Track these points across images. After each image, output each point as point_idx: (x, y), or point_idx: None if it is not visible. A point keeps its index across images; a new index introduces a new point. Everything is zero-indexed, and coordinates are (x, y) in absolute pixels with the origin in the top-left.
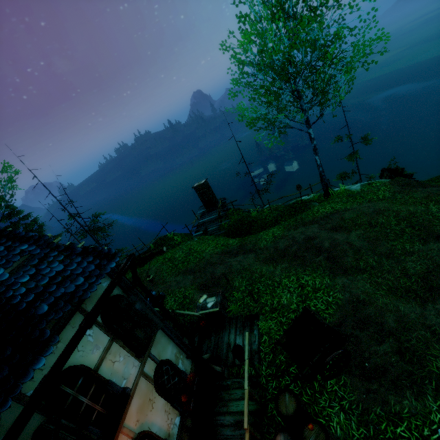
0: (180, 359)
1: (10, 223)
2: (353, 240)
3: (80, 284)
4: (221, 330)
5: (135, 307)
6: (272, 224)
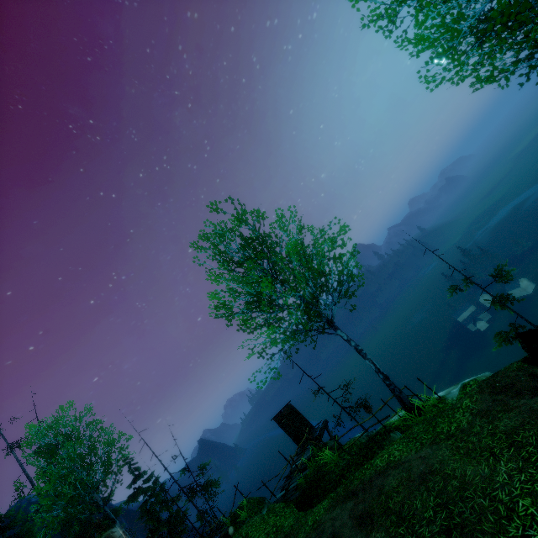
0: None
1: (134, 490)
2: None
3: None
4: None
5: None
6: (334, 485)
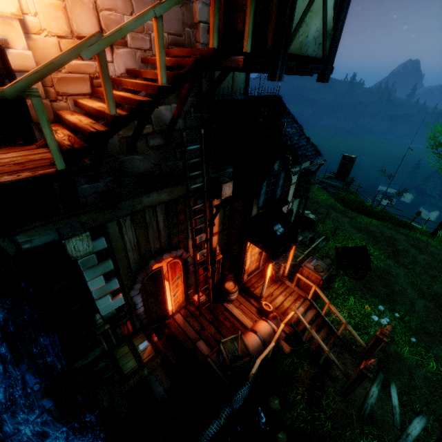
0: (292, 217)
1: None
2: (419, 258)
3: (309, 155)
4: (306, 230)
5: (311, 179)
6: (375, 217)
